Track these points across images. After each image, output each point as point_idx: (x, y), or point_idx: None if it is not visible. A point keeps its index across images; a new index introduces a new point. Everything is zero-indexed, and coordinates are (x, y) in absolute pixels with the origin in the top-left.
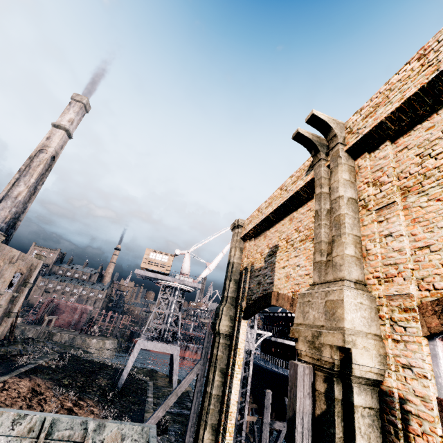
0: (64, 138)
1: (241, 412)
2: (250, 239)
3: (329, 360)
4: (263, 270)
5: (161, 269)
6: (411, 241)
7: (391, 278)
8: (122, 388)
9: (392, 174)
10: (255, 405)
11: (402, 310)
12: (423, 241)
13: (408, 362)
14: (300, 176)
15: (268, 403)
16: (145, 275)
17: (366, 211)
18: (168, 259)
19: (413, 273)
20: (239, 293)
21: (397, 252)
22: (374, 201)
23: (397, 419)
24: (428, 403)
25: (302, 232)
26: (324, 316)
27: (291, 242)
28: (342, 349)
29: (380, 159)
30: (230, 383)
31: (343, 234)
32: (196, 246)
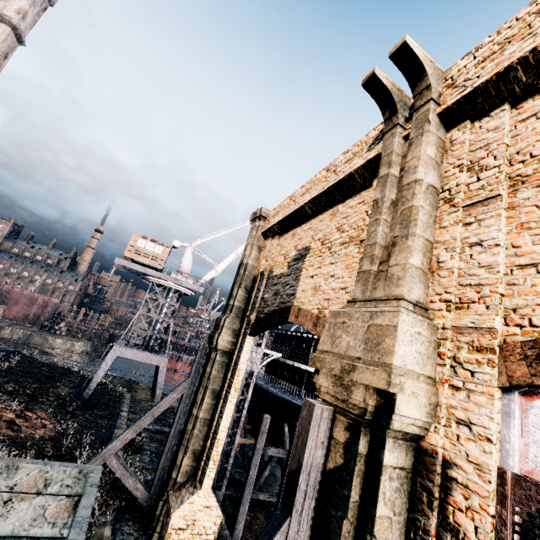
0: (10, 41)
1: (232, 438)
2: (273, 237)
3: (359, 404)
4: (284, 278)
5: (152, 262)
6: (509, 255)
7: (467, 304)
8: (89, 399)
9: (504, 154)
10: (249, 426)
11: (474, 349)
12: (529, 256)
13: (468, 417)
14: (358, 152)
15: (264, 428)
16: (129, 267)
17: (449, 207)
18: (163, 251)
19: (502, 301)
20: (248, 303)
21: (485, 269)
22: (464, 194)
23: (435, 486)
24: (485, 474)
25: (347, 232)
26: (363, 345)
27: (328, 244)
28: (383, 393)
29: (488, 131)
30: (222, 408)
31: (412, 235)
32: (203, 240)
